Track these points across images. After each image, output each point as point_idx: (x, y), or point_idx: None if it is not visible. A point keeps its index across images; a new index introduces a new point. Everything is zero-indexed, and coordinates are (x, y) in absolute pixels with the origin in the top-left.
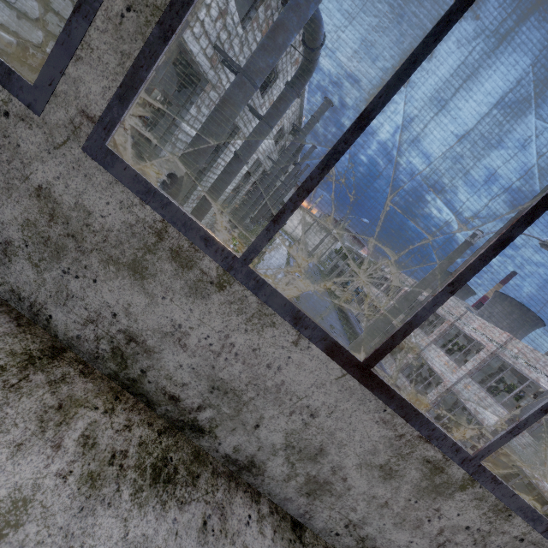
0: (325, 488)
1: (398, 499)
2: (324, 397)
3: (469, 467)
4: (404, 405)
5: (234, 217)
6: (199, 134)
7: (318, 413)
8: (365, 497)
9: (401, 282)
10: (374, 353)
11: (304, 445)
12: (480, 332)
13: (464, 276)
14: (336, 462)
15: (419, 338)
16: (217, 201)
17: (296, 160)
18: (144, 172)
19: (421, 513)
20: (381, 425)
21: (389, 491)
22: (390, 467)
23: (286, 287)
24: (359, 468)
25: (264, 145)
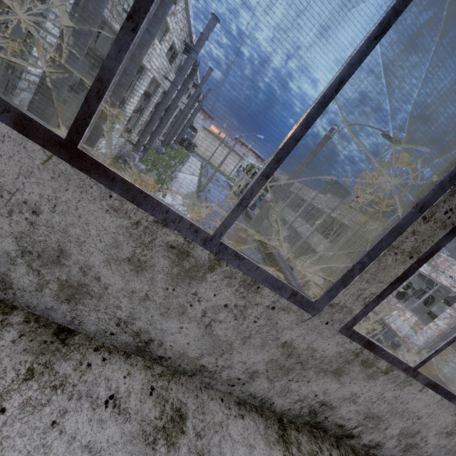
0: (83, 291)
1: (157, 290)
2: (38, 189)
3: (212, 247)
4: (129, 187)
5: (141, 138)
6: (63, 33)
7: (41, 209)
8: (125, 294)
9: (292, 187)
10: (73, 124)
11: (41, 249)
12: (348, 218)
13: (141, 4)
14: (82, 262)
15: (305, 229)
16: (120, 122)
17: (197, 84)
18: (16, 81)
19: (182, 299)
20: (113, 214)
21: (145, 283)
22: (137, 258)
23: (197, 199)
24: (108, 265)
25: (157, 63)
